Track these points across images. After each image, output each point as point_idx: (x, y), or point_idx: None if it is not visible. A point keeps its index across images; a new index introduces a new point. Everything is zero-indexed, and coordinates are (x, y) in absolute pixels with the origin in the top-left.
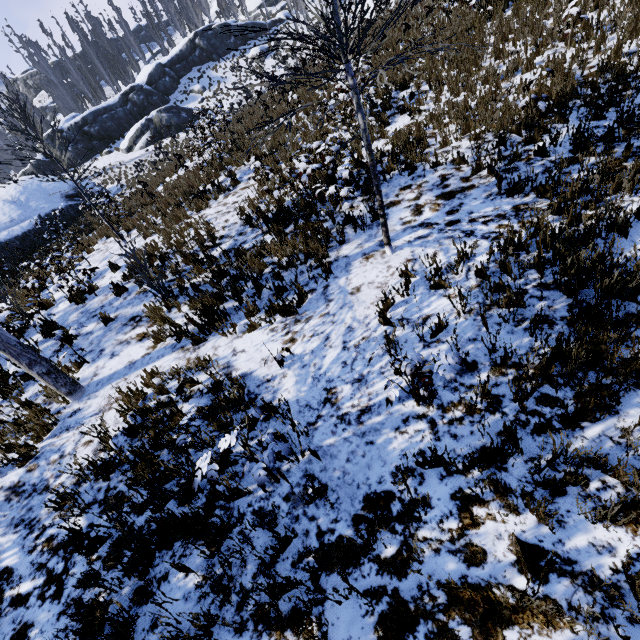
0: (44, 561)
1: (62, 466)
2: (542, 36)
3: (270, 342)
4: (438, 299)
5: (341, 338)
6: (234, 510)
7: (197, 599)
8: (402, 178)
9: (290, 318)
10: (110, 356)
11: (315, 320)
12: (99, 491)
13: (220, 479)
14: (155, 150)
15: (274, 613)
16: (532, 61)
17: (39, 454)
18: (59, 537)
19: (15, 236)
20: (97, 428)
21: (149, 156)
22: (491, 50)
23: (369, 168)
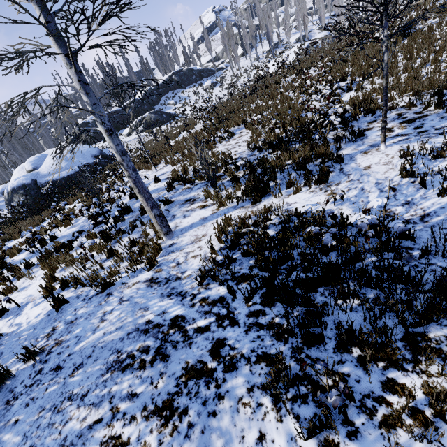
0: (207, 309)
1: (182, 268)
2: (439, 47)
3: (315, 196)
4: (441, 163)
5: (375, 187)
6: (355, 269)
7: (366, 310)
8: (366, 118)
9: (322, 185)
10: (183, 217)
11: (344, 183)
12: (226, 274)
13: (354, 240)
14: (146, 135)
15: (446, 306)
16: (437, 58)
17: (159, 264)
18: (210, 298)
19: (62, 177)
20: (208, 242)
21: (142, 138)
22: (401, 58)
23: (339, 115)
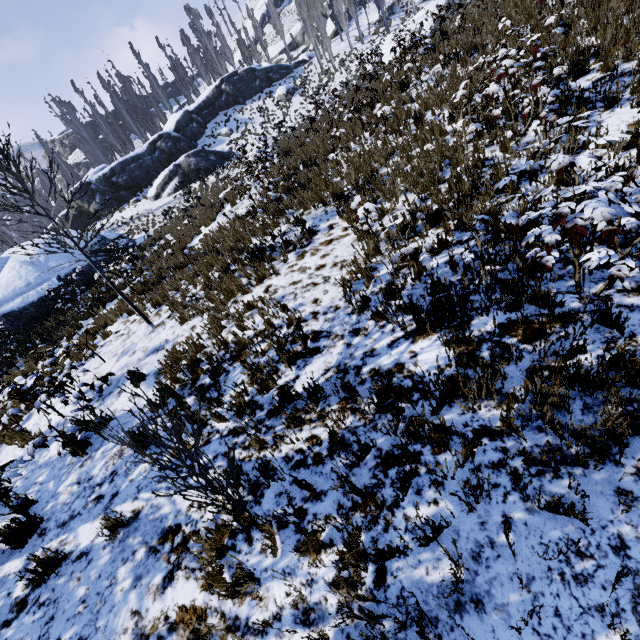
0: None
1: None
2: None
3: None
4: None
5: None
6: None
7: None
8: None
9: None
10: None
11: None
12: None
13: None
14: (184, 195)
15: None
16: None
17: None
18: None
19: (30, 302)
20: None
21: (177, 202)
22: None
23: None
